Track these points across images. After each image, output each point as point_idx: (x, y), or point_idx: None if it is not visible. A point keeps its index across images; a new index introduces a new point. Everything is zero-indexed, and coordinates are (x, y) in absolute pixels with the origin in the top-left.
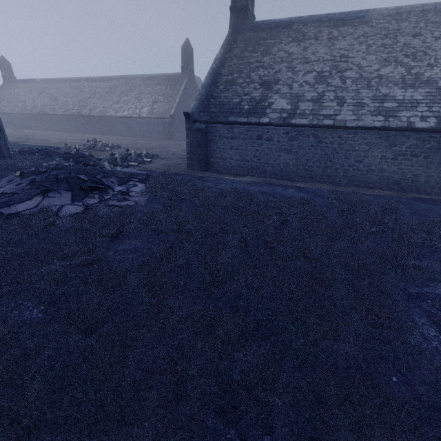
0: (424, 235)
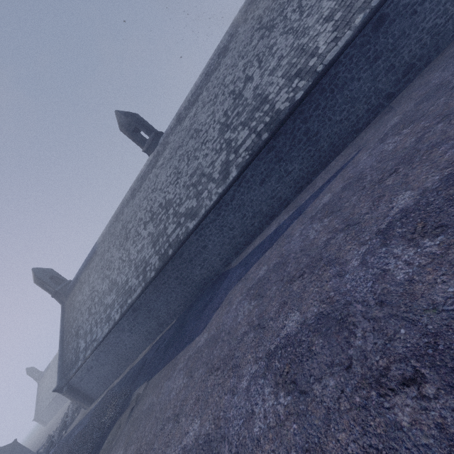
0: (80, 449)
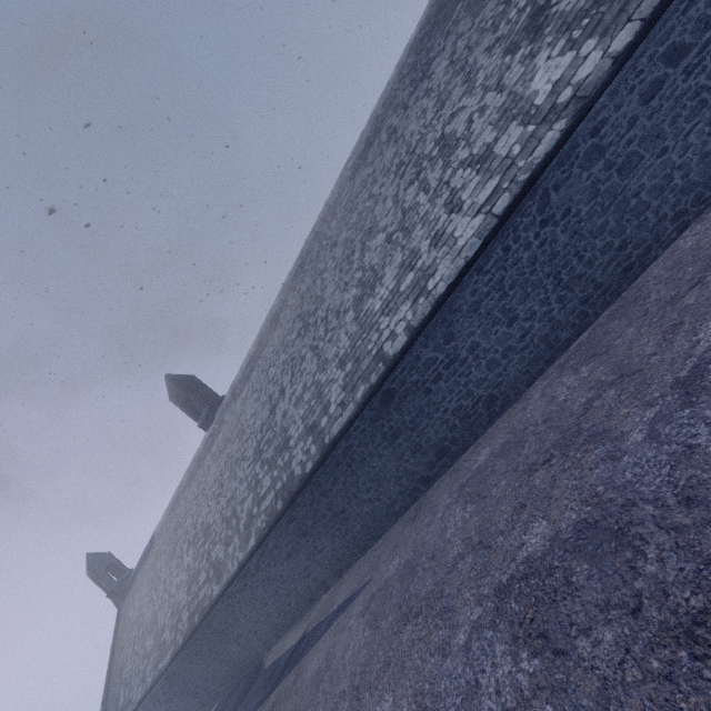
0: None
